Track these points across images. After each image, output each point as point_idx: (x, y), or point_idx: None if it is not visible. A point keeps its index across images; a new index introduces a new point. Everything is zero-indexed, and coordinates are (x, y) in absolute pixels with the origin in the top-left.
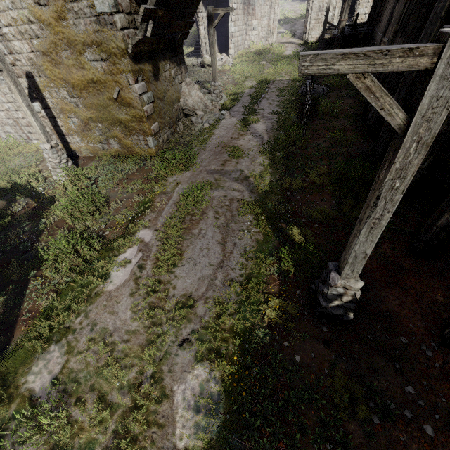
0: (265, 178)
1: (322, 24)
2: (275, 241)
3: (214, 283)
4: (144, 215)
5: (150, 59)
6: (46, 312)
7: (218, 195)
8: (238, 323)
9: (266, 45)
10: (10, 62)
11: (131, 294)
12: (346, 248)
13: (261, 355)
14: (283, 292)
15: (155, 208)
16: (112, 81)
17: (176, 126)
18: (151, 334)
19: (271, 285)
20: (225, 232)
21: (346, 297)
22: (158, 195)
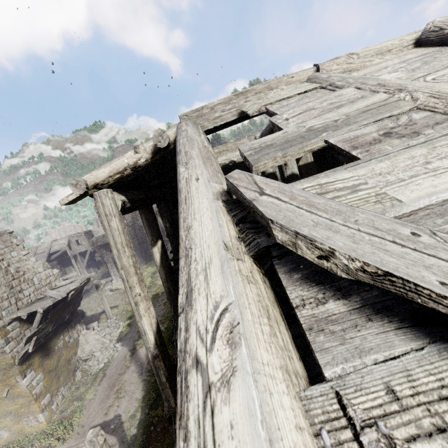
0: (136, 418)
1: None
2: None
3: None
4: None
5: (40, 348)
6: None
7: None
8: None
9: None
10: None
11: None
12: None
13: None
14: None
15: None
16: (2, 385)
17: (74, 377)
18: None
19: None
20: None
21: None
22: None
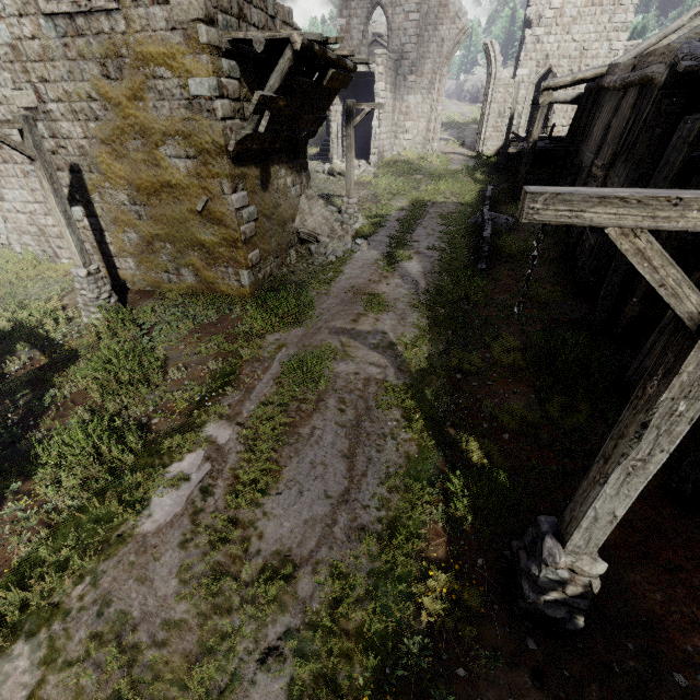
0: (421, 349)
1: (502, 134)
2: (438, 459)
3: (331, 532)
4: (221, 395)
5: (258, 161)
6: (22, 568)
7: (345, 370)
8: (371, 619)
9: (422, 153)
10: (51, 148)
11: (183, 544)
12: (575, 498)
13: (415, 695)
14: (453, 561)
15: (240, 385)
16: (198, 186)
17: (286, 255)
18: (210, 632)
19: (433, 543)
20: (354, 436)
21: (574, 586)
22: (248, 363)
